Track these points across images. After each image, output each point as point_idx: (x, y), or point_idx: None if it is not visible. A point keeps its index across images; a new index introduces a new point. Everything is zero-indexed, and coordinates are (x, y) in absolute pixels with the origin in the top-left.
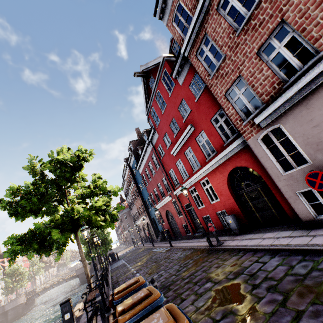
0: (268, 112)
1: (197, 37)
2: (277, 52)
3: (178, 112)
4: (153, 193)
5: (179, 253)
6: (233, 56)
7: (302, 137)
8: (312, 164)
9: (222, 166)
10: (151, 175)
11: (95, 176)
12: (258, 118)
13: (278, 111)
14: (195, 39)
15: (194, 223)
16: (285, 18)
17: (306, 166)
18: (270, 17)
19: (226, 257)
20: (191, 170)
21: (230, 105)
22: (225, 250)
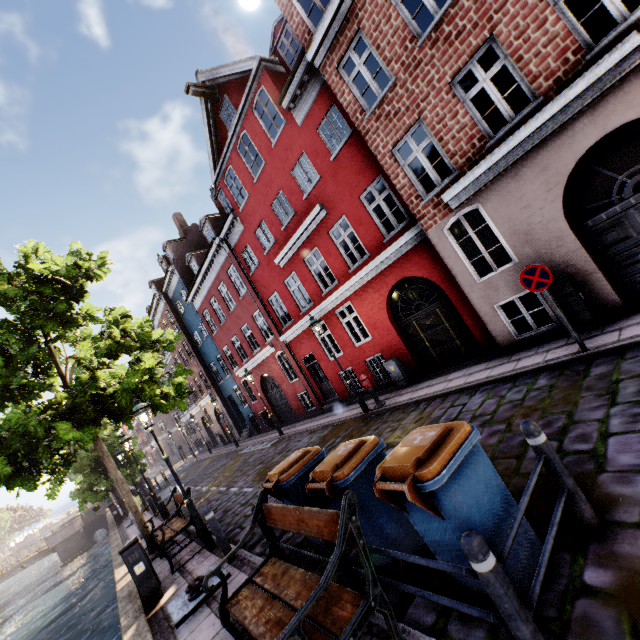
0: (464, 184)
1: (342, 33)
2: (480, 87)
3: (293, 180)
4: (231, 346)
5: (306, 438)
6: (411, 82)
7: (507, 224)
8: (518, 263)
9: (379, 279)
10: (226, 311)
11: (115, 313)
12: (448, 193)
13: (478, 183)
14: (336, 36)
15: (321, 389)
16: (496, 34)
17: (510, 266)
18: (474, 27)
19: (400, 417)
20: (318, 292)
21: (401, 170)
22: (393, 410)
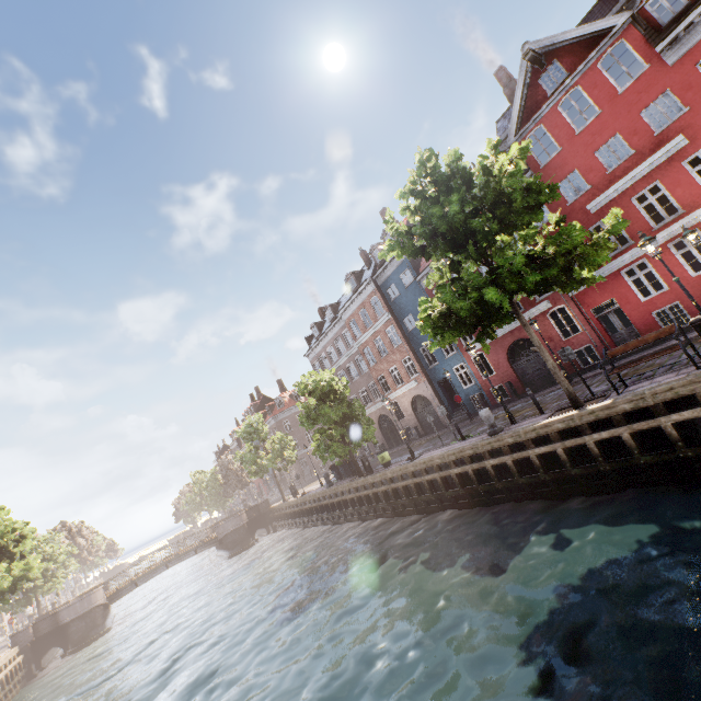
0: None
1: None
2: None
3: (641, 121)
4: None
5: None
6: None
7: None
8: None
9: None
10: None
11: None
12: None
13: None
14: None
15: (611, 339)
16: None
17: None
18: None
19: None
20: (645, 229)
21: None
22: None
